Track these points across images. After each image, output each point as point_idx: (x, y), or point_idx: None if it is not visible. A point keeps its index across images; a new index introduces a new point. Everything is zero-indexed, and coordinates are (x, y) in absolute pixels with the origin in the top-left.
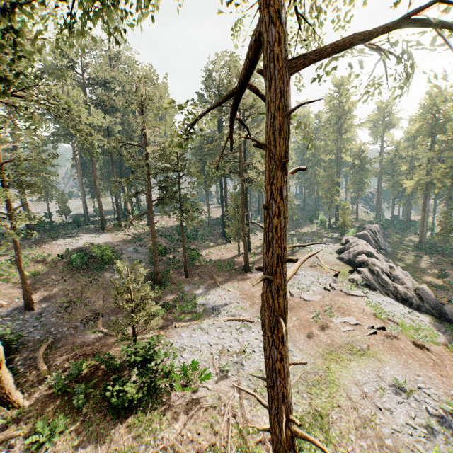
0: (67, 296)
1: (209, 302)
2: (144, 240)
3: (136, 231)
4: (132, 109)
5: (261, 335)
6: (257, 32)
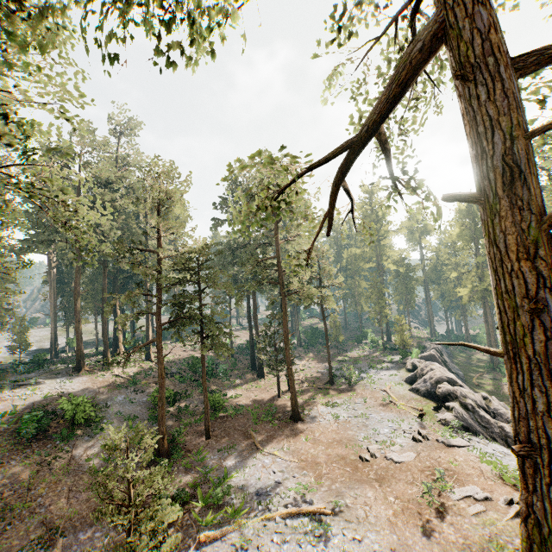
0: (1, 497)
1: (250, 481)
2: (140, 382)
3: (130, 370)
4: (135, 213)
5: (349, 539)
6: (428, 38)
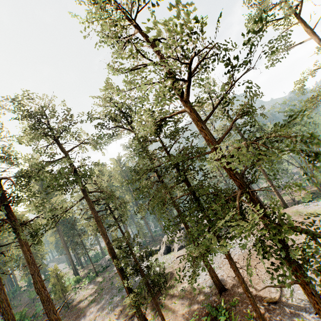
0: None
1: None
2: None
3: None
4: None
5: None
6: None
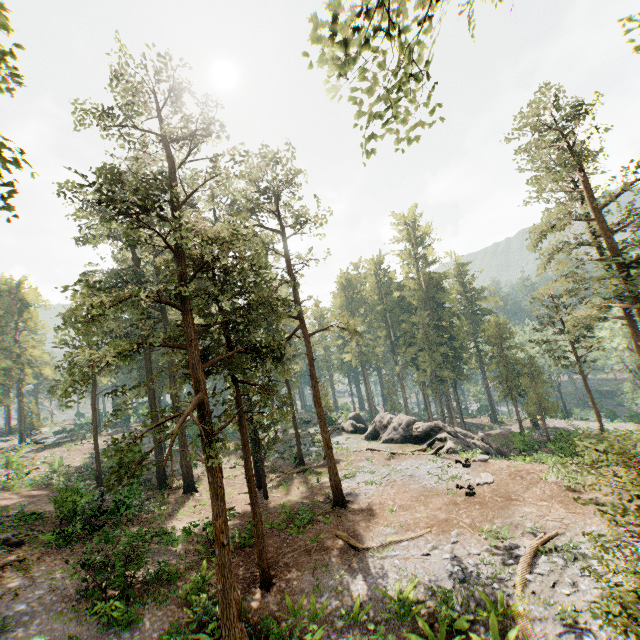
0: None
1: (426, 580)
2: None
3: None
4: None
5: (591, 542)
6: None
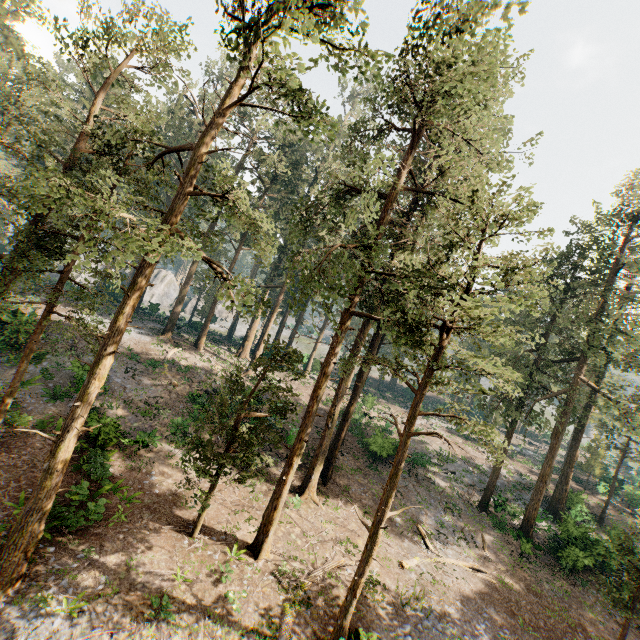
0: None
1: None
2: (164, 370)
3: (196, 361)
4: None
5: None
6: None
